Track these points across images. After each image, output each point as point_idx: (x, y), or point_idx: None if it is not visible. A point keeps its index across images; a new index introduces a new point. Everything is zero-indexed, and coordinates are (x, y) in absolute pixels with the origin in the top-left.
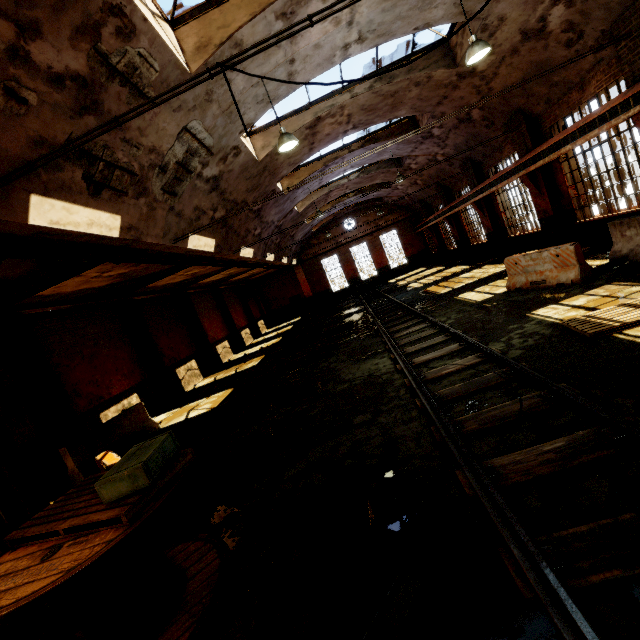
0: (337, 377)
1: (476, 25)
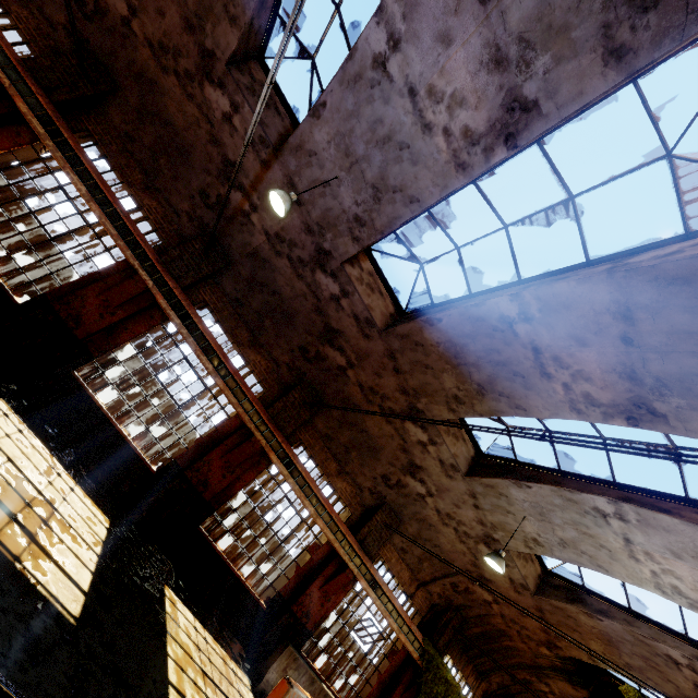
0: None
1: (461, 462)
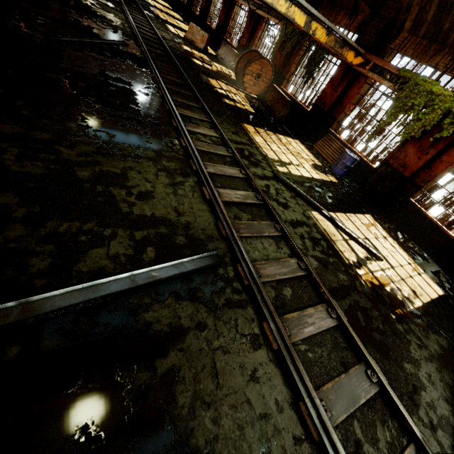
0: (95, 3)
1: None
